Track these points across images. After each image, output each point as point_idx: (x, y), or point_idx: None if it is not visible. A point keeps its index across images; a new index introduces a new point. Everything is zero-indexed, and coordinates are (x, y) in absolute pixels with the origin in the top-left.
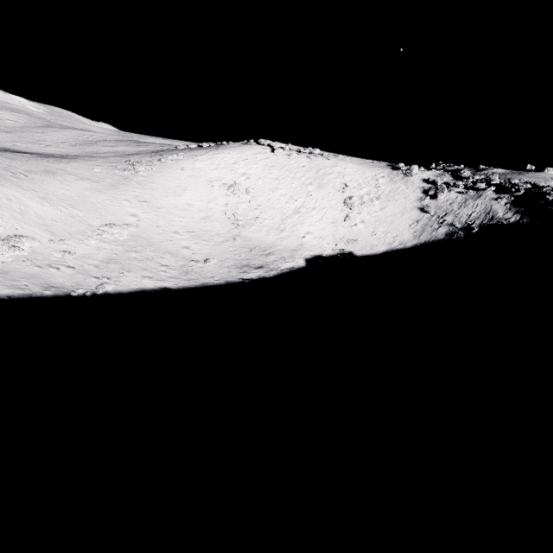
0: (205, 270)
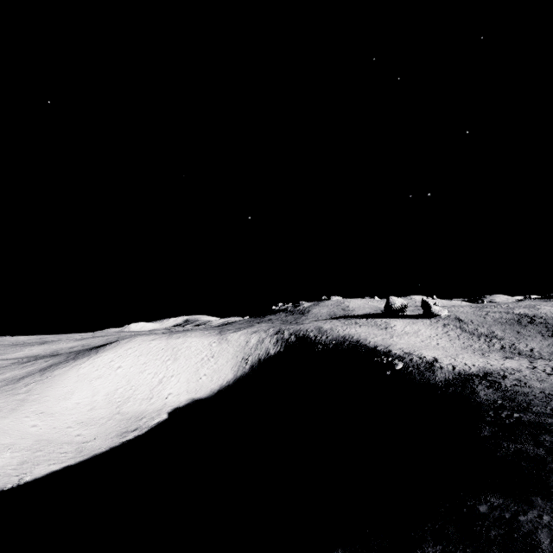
0: (94, 446)
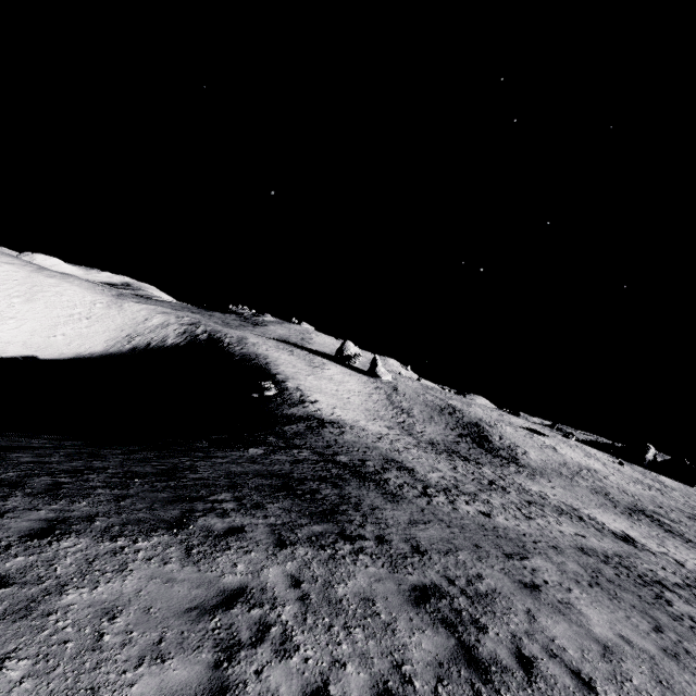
0: None
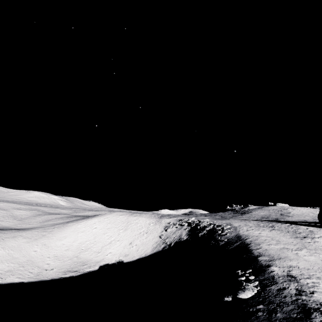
0: (47, 274)
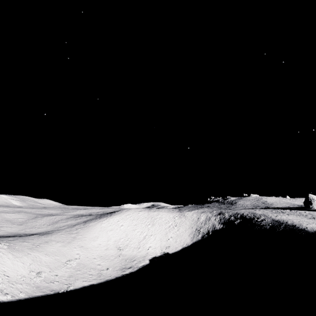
0: (107, 273)
